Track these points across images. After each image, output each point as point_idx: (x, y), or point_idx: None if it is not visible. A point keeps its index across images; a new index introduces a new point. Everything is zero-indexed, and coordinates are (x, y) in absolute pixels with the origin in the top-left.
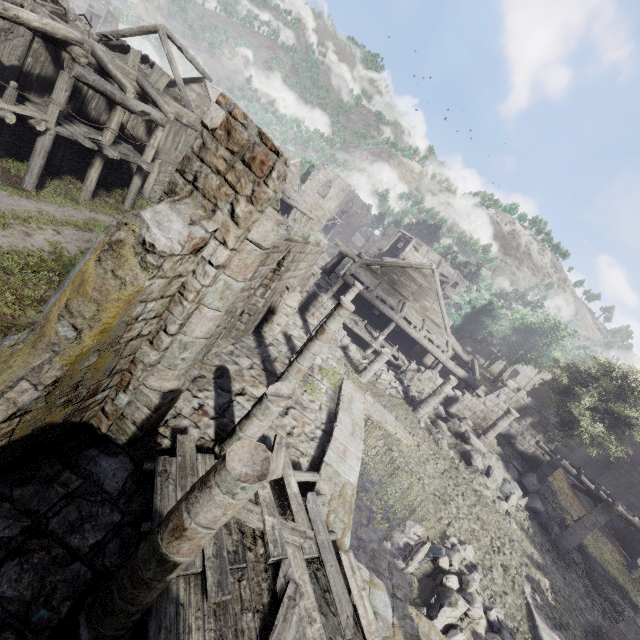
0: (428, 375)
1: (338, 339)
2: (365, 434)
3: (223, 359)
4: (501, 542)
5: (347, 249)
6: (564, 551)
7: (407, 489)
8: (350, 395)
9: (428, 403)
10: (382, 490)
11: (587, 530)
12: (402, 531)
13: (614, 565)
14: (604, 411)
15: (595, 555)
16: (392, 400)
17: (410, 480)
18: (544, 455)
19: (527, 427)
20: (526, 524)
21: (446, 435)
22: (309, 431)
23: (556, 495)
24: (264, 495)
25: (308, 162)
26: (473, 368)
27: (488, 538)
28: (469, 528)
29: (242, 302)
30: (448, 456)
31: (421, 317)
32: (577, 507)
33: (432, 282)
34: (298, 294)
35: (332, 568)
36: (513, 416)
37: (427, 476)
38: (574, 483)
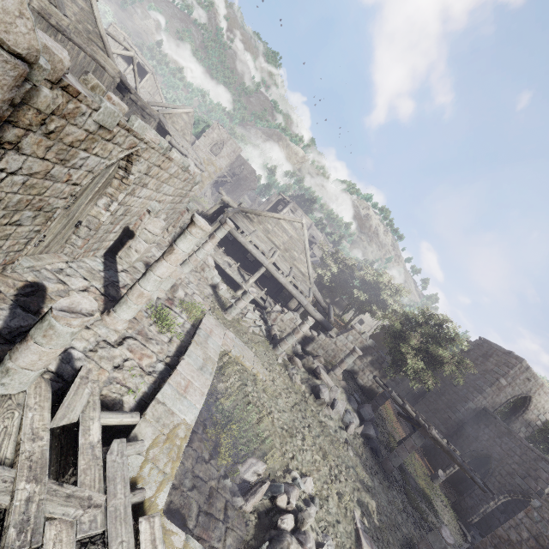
0: (290, 316)
1: (209, 277)
2: (220, 369)
3: (42, 275)
4: (339, 470)
5: (230, 199)
6: (389, 471)
7: (256, 424)
8: (209, 329)
9: (287, 341)
10: (228, 427)
11: (407, 452)
12: (243, 471)
13: (423, 477)
14: (424, 351)
15: (410, 471)
16: (254, 337)
17: (260, 415)
18: (378, 388)
19: (367, 364)
20: (361, 450)
21: (300, 371)
22: (147, 364)
23: (385, 421)
24: (32, 450)
25: (205, 121)
26: (329, 313)
27: (328, 467)
28: (311, 459)
29: (62, 200)
30: (300, 390)
31: (289, 265)
32: (399, 430)
33: (301, 235)
34: (162, 221)
35: (122, 546)
36: (357, 354)
37: (278, 410)
38: (398, 410)
